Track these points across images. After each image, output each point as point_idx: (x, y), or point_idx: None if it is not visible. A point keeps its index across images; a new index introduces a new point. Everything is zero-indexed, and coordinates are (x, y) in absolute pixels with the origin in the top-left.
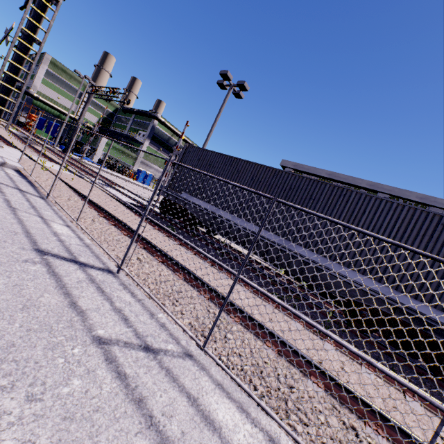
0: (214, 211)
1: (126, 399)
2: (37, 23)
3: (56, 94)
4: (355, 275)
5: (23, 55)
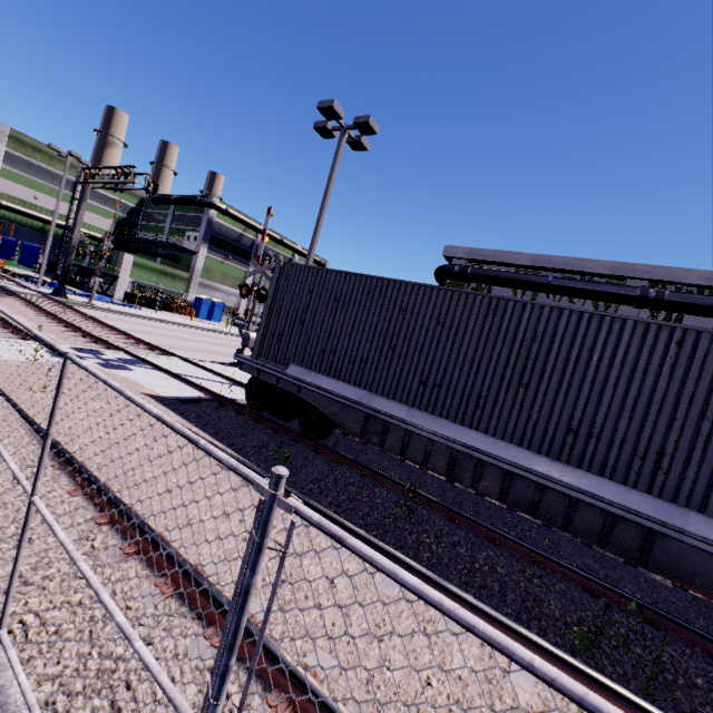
0: (364, 401)
1: None
2: None
3: (31, 192)
4: None
5: None
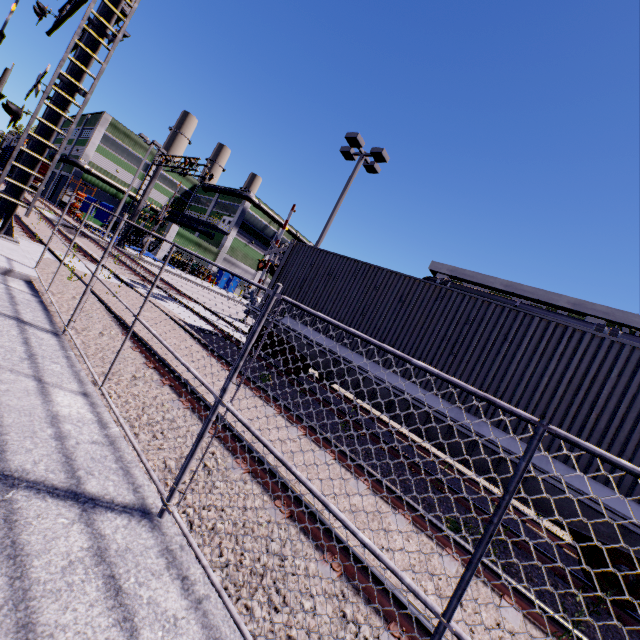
0: (335, 350)
1: None
2: (82, 66)
3: (114, 166)
4: (601, 492)
5: (60, 111)
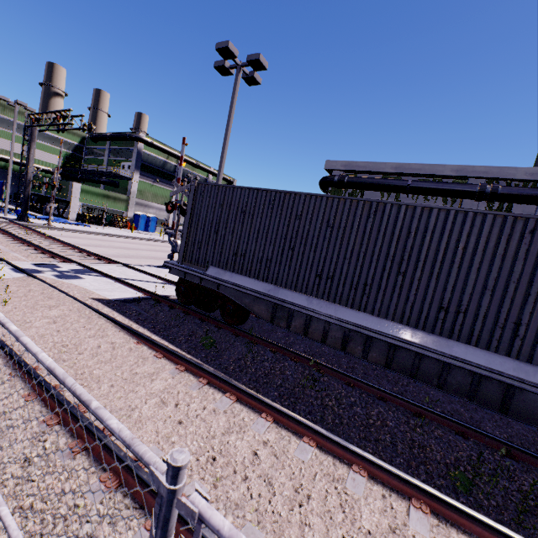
0: (272, 294)
1: None
2: None
3: None
4: None
5: None
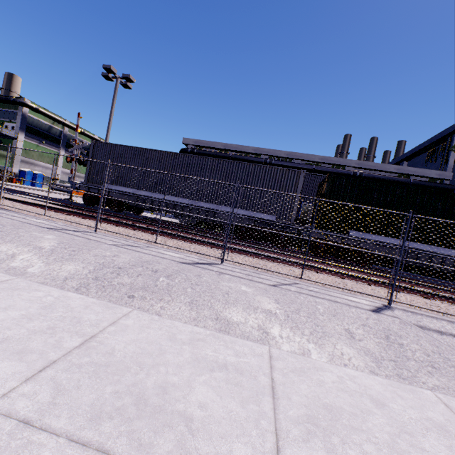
0: (136, 193)
1: (134, 251)
2: None
3: None
4: (234, 210)
5: None
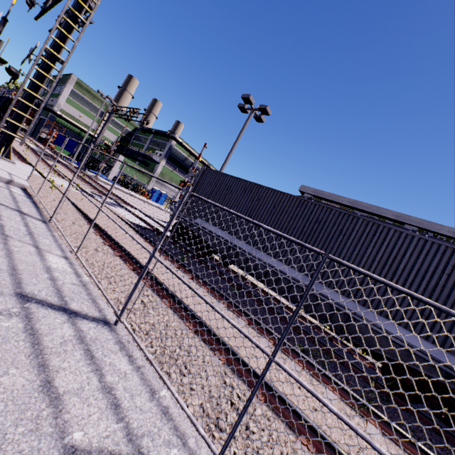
0: (230, 240)
1: None
2: (61, 43)
3: (79, 113)
4: (396, 329)
5: (45, 74)
